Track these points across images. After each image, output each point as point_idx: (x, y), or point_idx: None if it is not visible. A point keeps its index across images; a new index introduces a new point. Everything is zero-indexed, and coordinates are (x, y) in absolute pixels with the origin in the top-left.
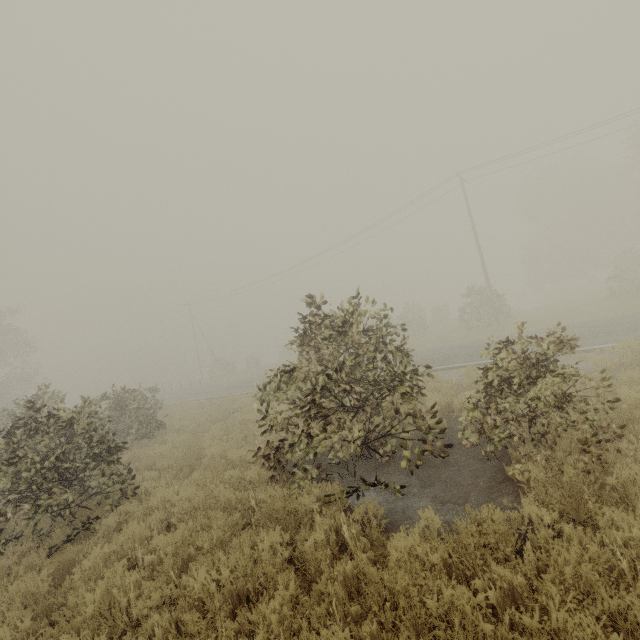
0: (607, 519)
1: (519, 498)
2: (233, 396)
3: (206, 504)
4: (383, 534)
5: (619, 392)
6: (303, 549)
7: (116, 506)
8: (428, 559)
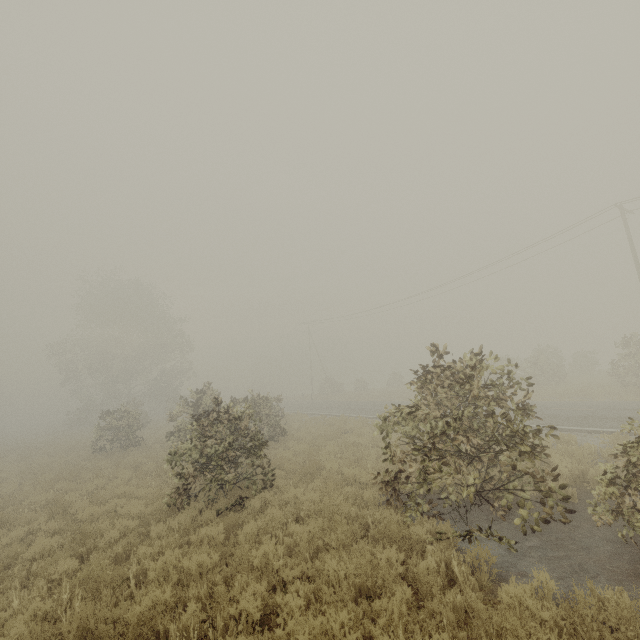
0: None
1: None
2: (344, 417)
3: (330, 509)
4: (493, 583)
5: None
6: (416, 569)
7: (258, 492)
8: (540, 617)
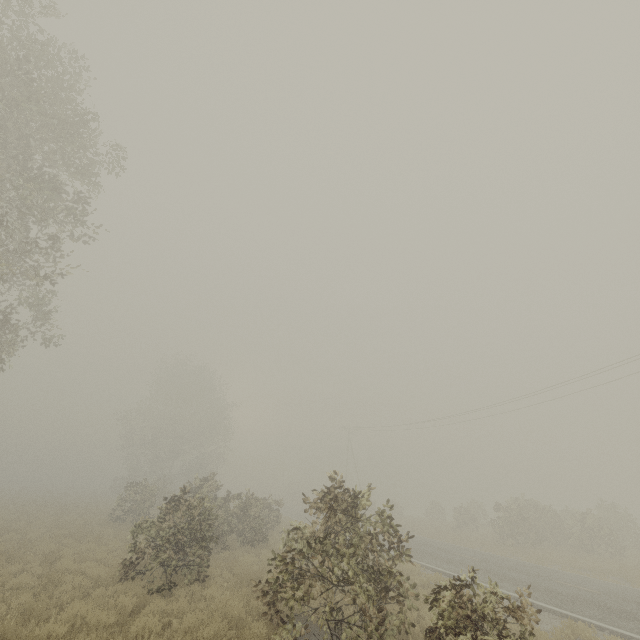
0: None
1: None
2: None
3: (224, 610)
4: None
5: None
6: None
7: (192, 584)
8: None
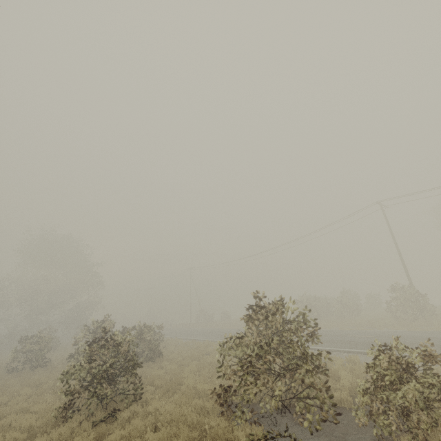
0: None
1: None
2: (207, 342)
3: (179, 418)
4: None
5: None
6: None
7: (129, 405)
8: None
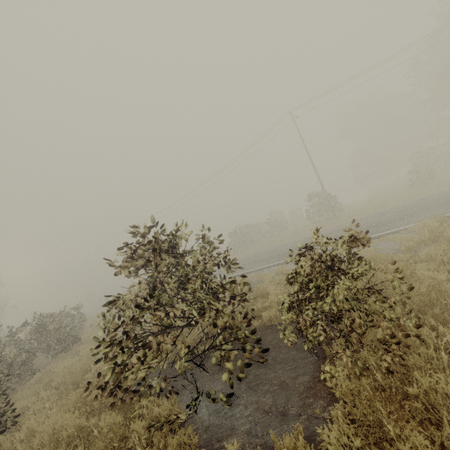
0: (412, 444)
1: (332, 403)
2: None
3: (54, 439)
4: None
5: (418, 272)
6: None
7: None
8: None
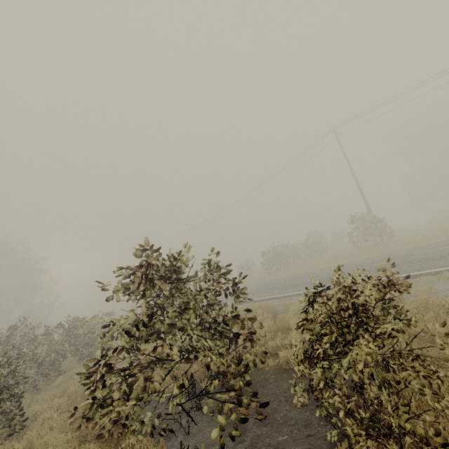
0: None
1: None
2: None
3: None
4: None
5: None
6: None
7: (2, 443)
8: None
